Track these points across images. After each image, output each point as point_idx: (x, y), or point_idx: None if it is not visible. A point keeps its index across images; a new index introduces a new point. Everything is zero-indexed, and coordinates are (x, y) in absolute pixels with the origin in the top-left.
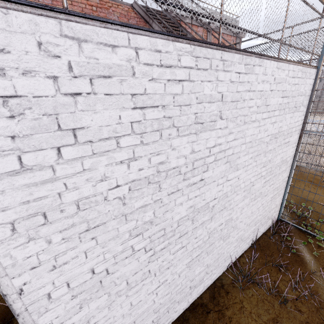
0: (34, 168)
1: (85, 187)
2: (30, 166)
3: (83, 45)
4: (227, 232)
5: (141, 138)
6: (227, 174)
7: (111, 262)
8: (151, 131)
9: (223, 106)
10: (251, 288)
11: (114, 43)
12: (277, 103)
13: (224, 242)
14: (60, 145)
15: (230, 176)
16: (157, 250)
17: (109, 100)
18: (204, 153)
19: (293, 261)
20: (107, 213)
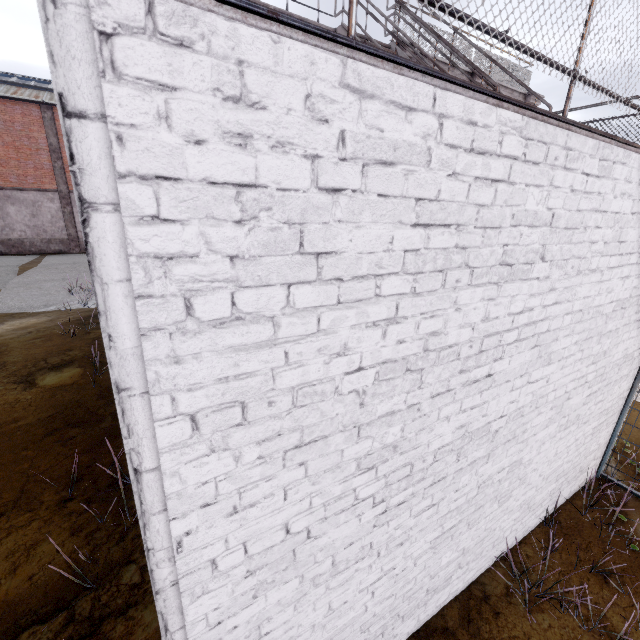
0: (249, 318)
1: (312, 363)
2: (244, 313)
3: (367, 104)
4: (508, 488)
5: (413, 283)
6: (531, 371)
7: (317, 516)
8: (430, 271)
9: (550, 235)
10: (548, 612)
11: (411, 103)
12: (637, 238)
13: (499, 507)
14: (294, 281)
15: (535, 375)
16: (392, 505)
17: (381, 206)
18: (503, 323)
19: (635, 568)
20: (332, 418)
